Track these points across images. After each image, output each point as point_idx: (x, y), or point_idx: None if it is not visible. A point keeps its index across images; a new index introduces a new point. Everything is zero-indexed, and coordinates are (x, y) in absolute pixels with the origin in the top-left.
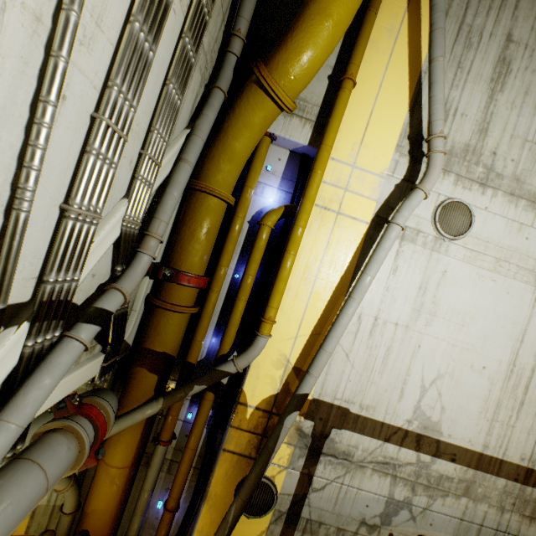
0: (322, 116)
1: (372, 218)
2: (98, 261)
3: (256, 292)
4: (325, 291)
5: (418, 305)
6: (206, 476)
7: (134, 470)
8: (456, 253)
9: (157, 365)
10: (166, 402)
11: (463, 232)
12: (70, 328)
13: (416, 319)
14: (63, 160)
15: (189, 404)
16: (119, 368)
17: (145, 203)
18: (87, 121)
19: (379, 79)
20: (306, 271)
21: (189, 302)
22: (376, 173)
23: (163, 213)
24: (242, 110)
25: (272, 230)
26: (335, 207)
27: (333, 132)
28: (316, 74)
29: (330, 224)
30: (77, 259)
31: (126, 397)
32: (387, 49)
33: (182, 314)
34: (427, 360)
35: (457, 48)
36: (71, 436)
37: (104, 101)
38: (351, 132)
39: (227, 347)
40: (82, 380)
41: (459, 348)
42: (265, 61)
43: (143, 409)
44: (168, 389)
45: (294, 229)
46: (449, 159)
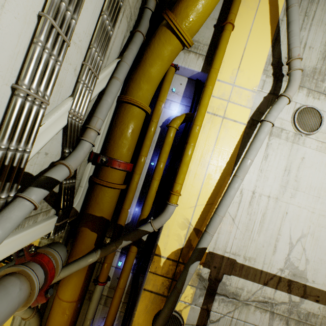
0: (210, 52)
1: (248, 120)
2: (48, 141)
3: (166, 175)
4: (215, 173)
5: (284, 182)
6: (131, 309)
7: (80, 303)
8: (311, 144)
9: (97, 226)
10: (102, 253)
11: (315, 129)
12: (23, 191)
13: (283, 193)
14: (12, 46)
15: (119, 254)
16: (71, 229)
17: (86, 103)
18: (34, 20)
19: (249, 26)
20: (202, 159)
21: (119, 181)
22: (249, 89)
23: (100, 113)
24: (155, 45)
25: (176, 132)
26: (221, 113)
27: (219, 60)
28: (205, 24)
29: (218, 125)
30: (27, 133)
31: (74, 249)
32: (254, 6)
33: (114, 189)
34: (293, 223)
35: (304, 3)
36: (24, 279)
37: (48, 3)
38: (231, 62)
39: (146, 213)
40: (38, 235)
41: (317, 214)
42: (171, 10)
43: (86, 258)
44: (105, 243)
45: (193, 128)
46: (302, 78)
